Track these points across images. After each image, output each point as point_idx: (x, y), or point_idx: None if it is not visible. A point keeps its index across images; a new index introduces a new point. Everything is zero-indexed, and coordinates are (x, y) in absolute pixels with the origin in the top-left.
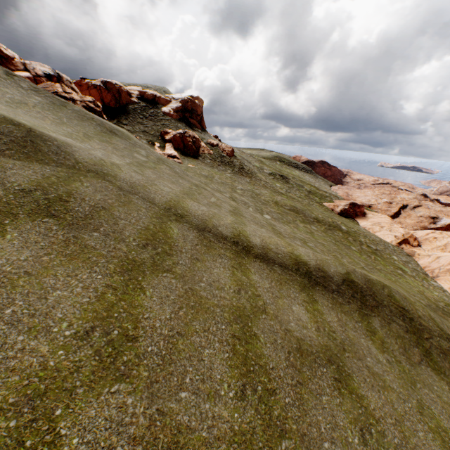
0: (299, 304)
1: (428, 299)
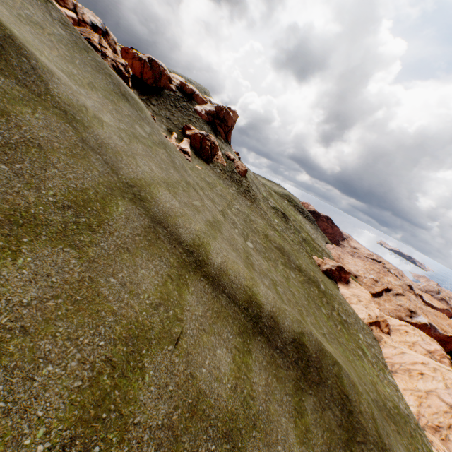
0: (228, 349)
1: (378, 393)
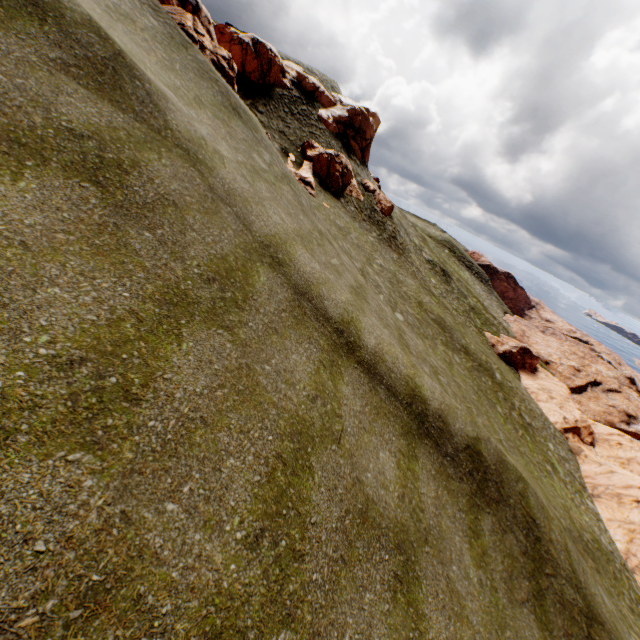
0: (391, 453)
1: (572, 521)
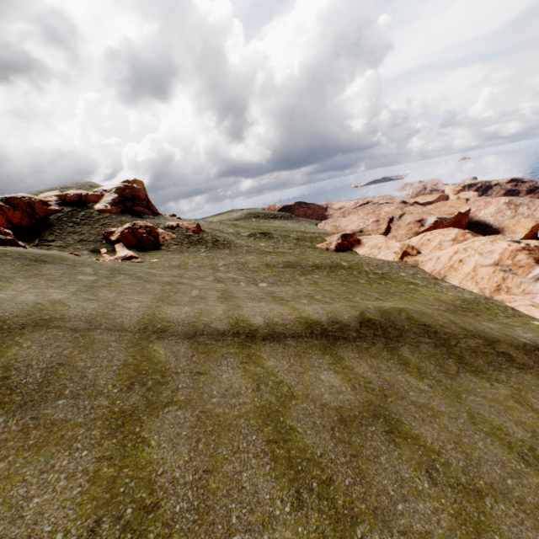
0: (327, 370)
1: (445, 302)
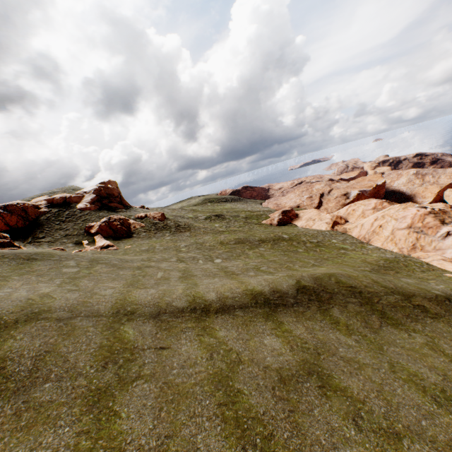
0: (269, 335)
1: (370, 263)
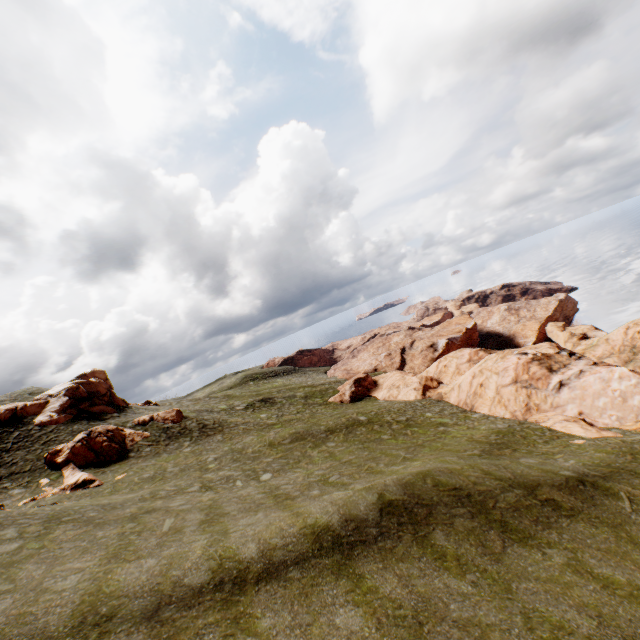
0: (344, 605)
1: (479, 441)
